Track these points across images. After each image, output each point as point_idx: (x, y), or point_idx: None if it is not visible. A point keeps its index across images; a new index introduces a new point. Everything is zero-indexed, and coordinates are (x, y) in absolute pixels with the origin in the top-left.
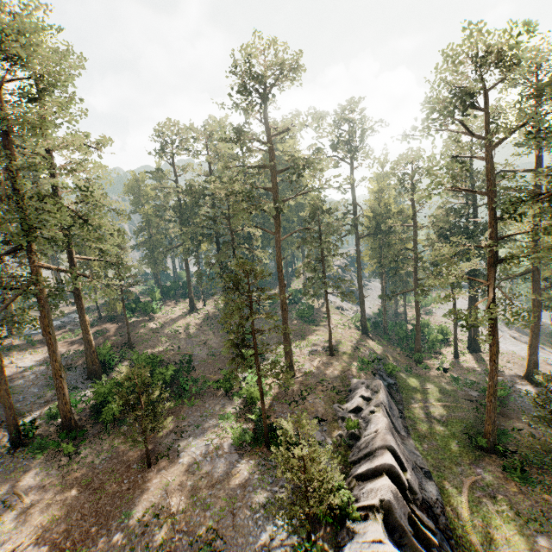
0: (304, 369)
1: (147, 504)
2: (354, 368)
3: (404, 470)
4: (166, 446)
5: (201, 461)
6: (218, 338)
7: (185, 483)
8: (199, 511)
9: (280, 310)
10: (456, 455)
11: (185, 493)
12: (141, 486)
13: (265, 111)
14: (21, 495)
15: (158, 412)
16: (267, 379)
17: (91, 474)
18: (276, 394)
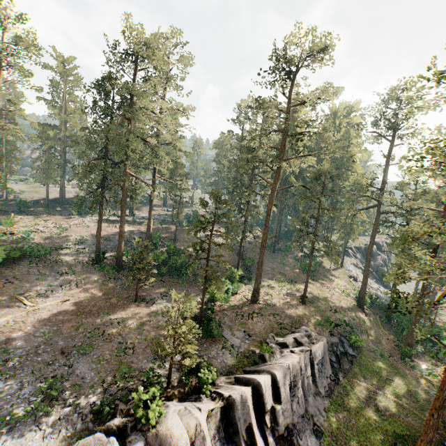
0: (271, 301)
1: (120, 316)
2: (314, 321)
3: (280, 402)
4: (151, 297)
5: (159, 313)
6: (230, 258)
7: (142, 318)
8: (136, 333)
9: (291, 258)
10: (369, 445)
11: (138, 322)
12: (125, 307)
13: (290, 86)
14: (83, 283)
15: (149, 273)
16: (237, 293)
17: (112, 291)
18: (235, 305)
